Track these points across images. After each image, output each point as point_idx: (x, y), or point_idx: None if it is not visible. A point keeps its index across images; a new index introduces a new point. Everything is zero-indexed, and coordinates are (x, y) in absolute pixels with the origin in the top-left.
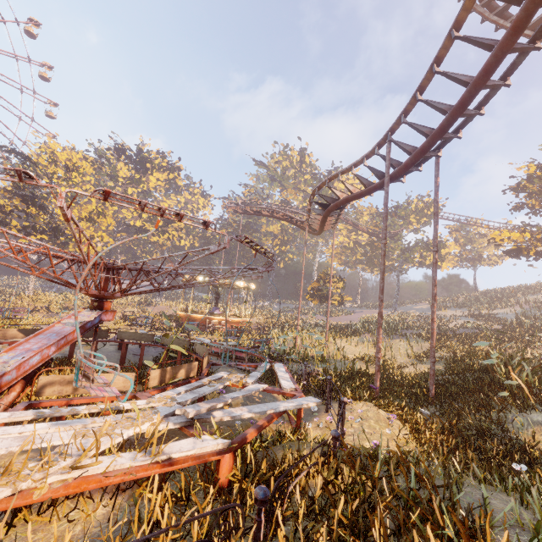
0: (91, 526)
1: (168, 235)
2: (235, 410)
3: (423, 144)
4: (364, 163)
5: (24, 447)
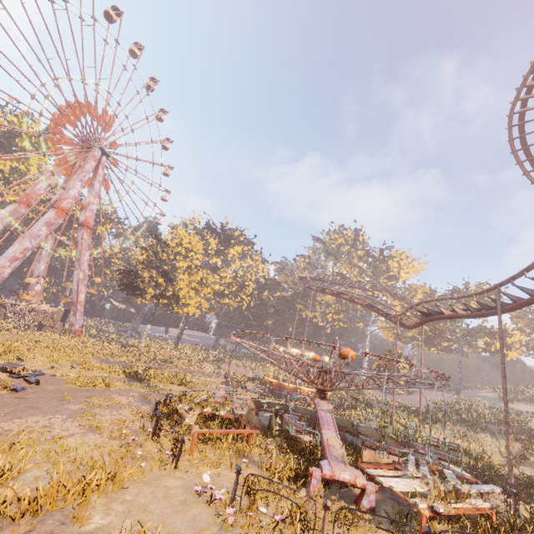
0: (471, 529)
1: (239, 299)
2: (463, 486)
3: (528, 299)
4: (474, 298)
5: (443, 489)
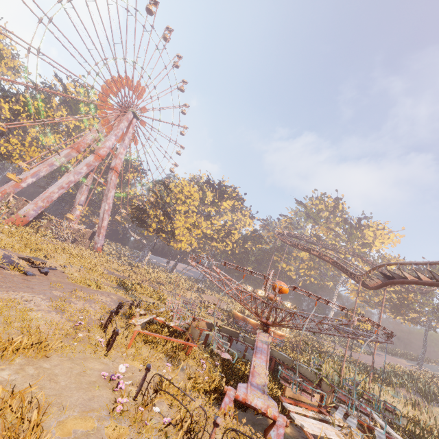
0: None
1: (225, 244)
2: None
3: None
4: None
5: None
